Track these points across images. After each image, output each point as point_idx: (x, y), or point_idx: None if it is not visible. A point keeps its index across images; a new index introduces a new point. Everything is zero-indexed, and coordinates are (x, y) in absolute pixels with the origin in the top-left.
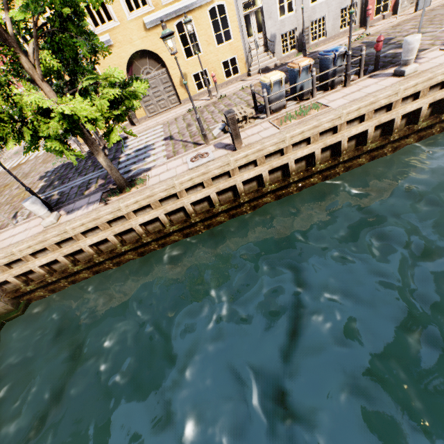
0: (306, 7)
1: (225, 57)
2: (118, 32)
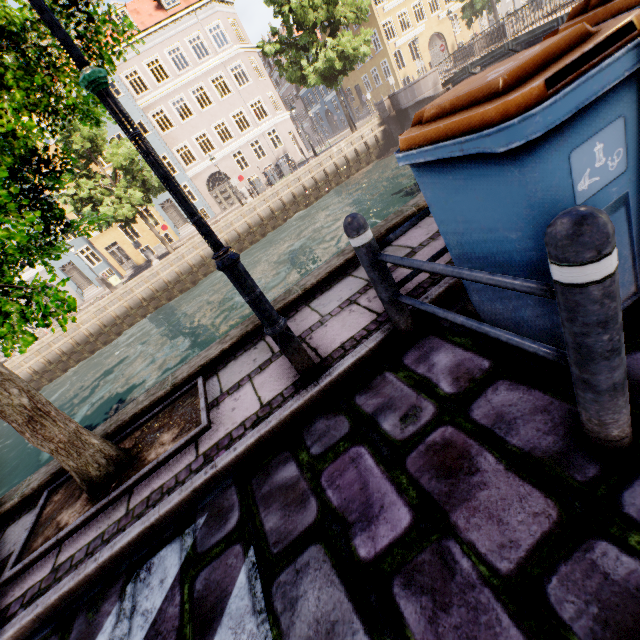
0: (504, 4)
1: (471, 33)
2: (426, 25)
